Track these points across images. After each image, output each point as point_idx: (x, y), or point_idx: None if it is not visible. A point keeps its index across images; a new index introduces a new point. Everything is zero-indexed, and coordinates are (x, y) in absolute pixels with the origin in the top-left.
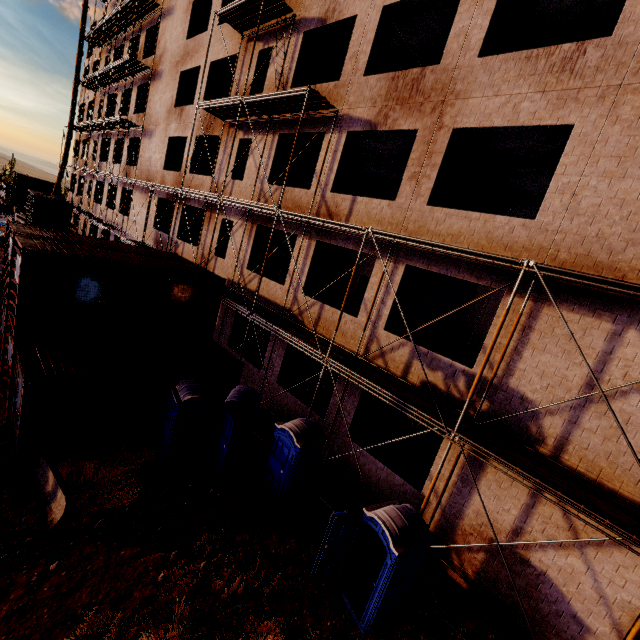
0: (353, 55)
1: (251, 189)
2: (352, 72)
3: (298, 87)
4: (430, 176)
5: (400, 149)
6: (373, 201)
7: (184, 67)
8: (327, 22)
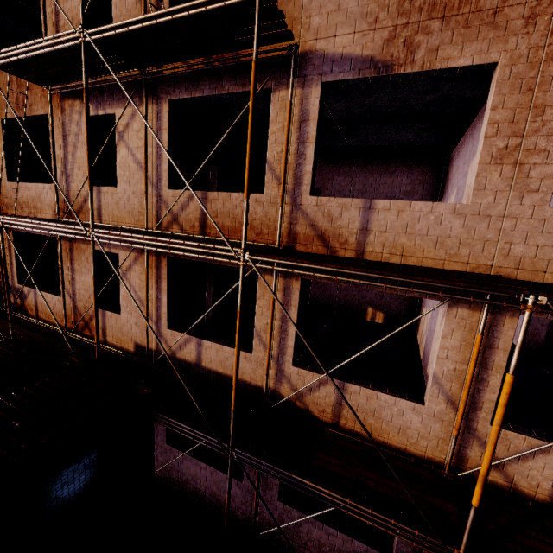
0: None
1: (138, 200)
2: None
3: None
4: (548, 151)
5: (369, 107)
6: (415, 206)
7: None
8: None
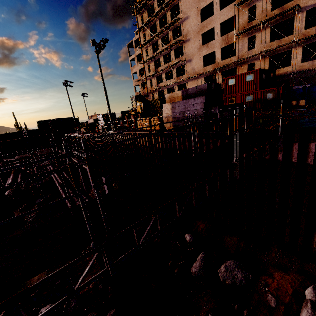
0: None
1: (261, 48)
2: None
3: (275, 10)
4: None
5: None
6: None
7: (203, 31)
8: None
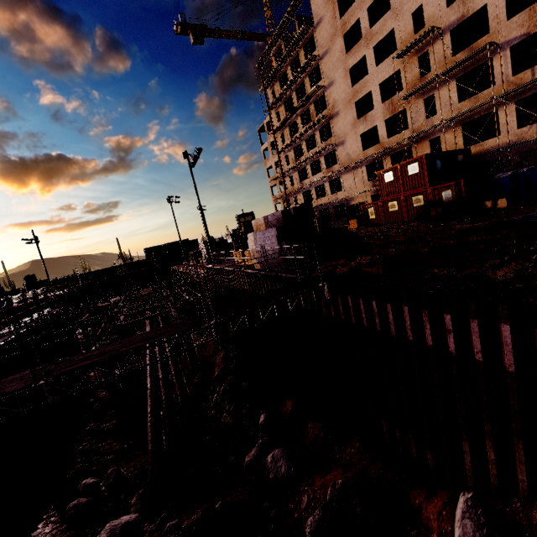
0: (493, 18)
1: (446, 114)
2: (497, 25)
3: (459, 53)
4: None
5: (535, 37)
6: None
7: (357, 99)
8: (465, 18)
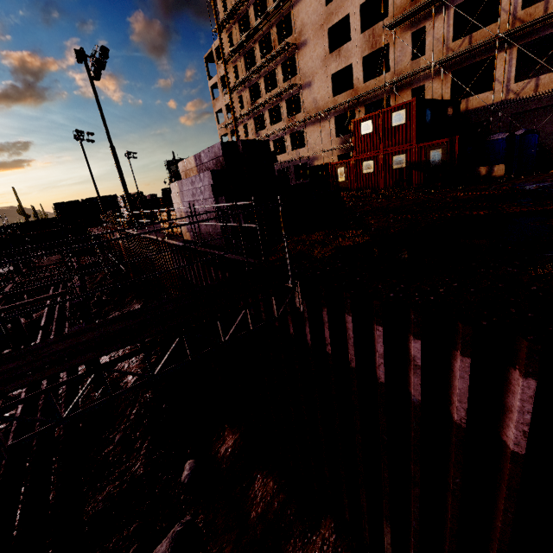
0: None
1: (436, 55)
2: None
3: None
4: None
5: None
6: None
7: (330, 24)
8: None
